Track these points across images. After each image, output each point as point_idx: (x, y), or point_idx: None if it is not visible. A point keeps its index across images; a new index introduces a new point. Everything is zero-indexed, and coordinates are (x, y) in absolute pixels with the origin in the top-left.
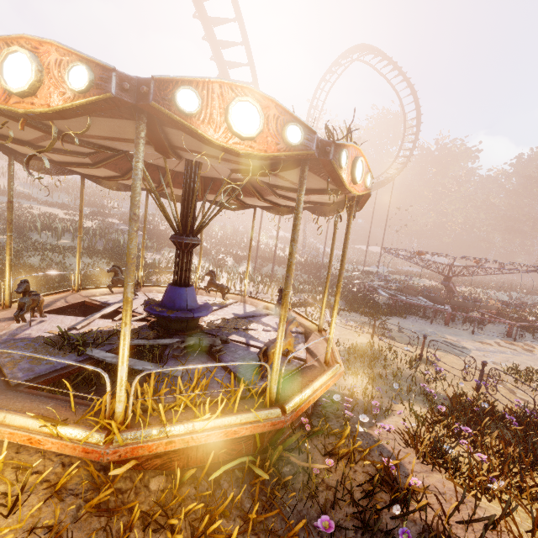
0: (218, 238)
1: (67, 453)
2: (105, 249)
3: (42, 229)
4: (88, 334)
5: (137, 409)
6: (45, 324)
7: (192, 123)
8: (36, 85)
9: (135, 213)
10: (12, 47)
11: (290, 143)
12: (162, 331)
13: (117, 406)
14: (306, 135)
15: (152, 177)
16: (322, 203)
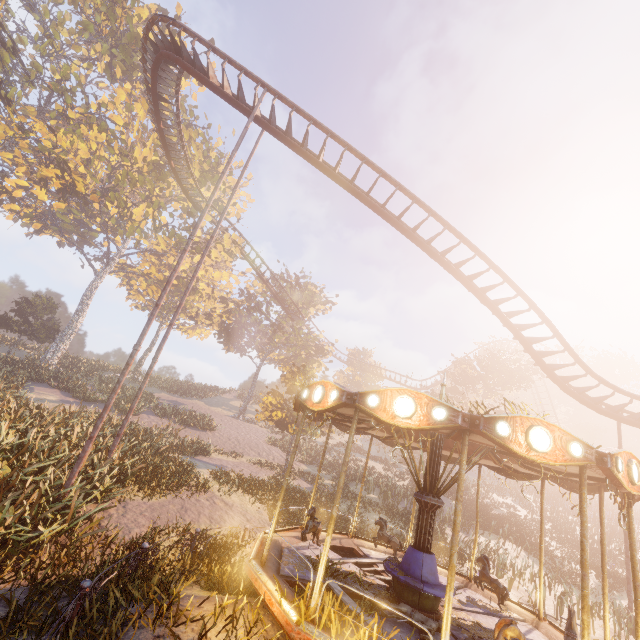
0: (575, 534)
1: (280, 619)
2: (405, 511)
3: (360, 481)
4: (336, 569)
5: (323, 615)
6: (317, 550)
7: (374, 411)
8: (321, 399)
9: (345, 460)
10: (318, 385)
11: (436, 419)
12: (394, 596)
13: (312, 601)
14: (451, 413)
15: (416, 438)
16: (592, 477)
